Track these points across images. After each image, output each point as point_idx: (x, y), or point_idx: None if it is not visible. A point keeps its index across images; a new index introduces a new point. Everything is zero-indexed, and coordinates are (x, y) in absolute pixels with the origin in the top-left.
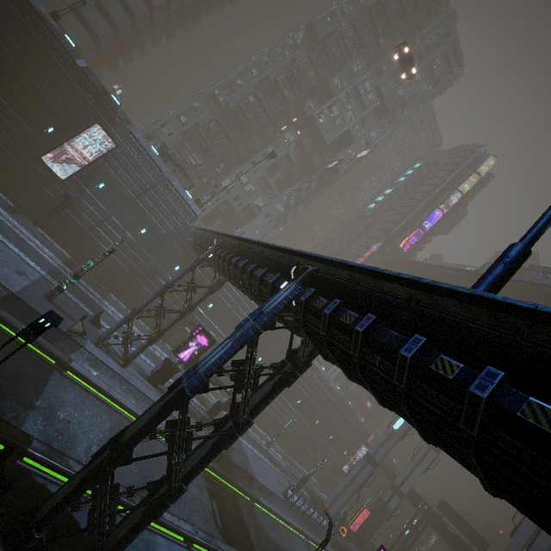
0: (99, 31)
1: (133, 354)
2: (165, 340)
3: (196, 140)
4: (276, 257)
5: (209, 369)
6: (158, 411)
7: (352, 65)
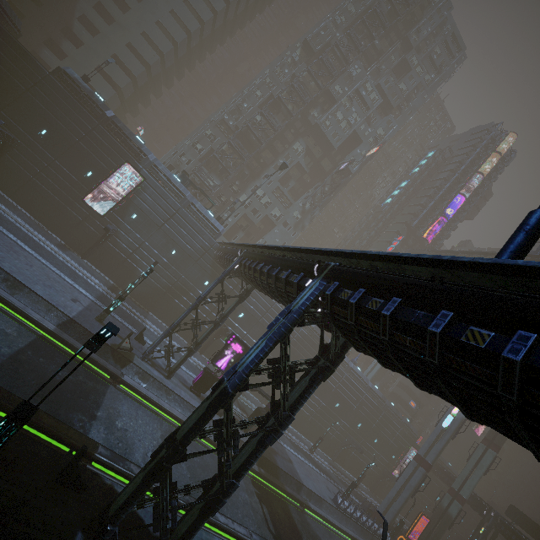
0: (121, 84)
1: (175, 365)
2: (202, 352)
3: (212, 164)
4: (298, 259)
5: (247, 368)
6: (205, 410)
7: (351, 70)
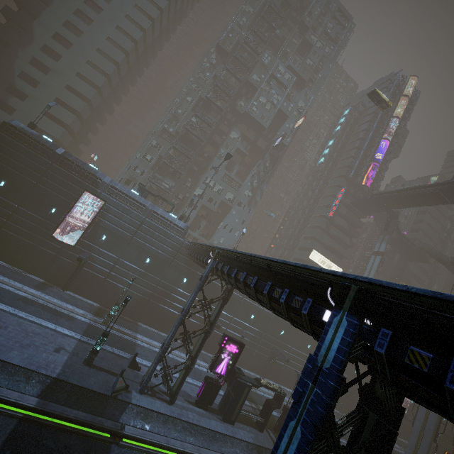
0: (68, 121)
1: (175, 386)
2: None
3: (163, 169)
4: (293, 273)
5: None
6: None
7: (262, 60)
